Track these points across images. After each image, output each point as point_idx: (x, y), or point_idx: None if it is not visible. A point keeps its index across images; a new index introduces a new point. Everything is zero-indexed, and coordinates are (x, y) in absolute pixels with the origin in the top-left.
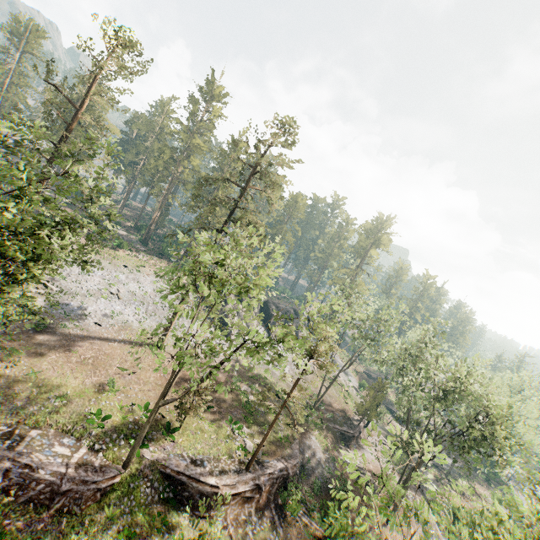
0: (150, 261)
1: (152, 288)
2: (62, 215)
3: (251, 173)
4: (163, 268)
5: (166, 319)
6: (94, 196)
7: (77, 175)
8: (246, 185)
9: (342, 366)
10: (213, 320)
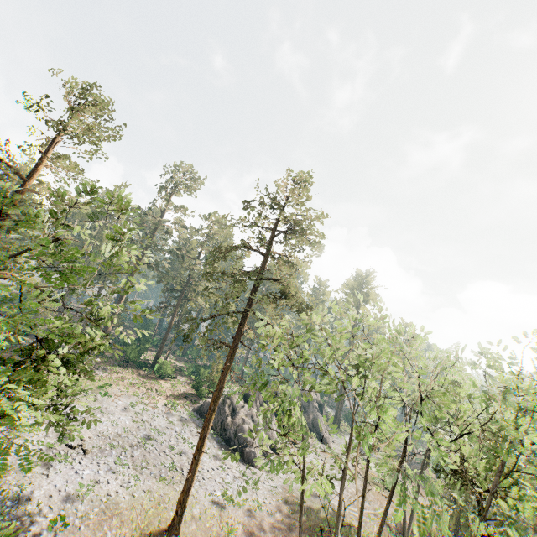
0: (115, 376)
1: (129, 418)
2: (56, 330)
3: (272, 235)
4: (134, 381)
5: (166, 466)
6: (75, 289)
7: (61, 250)
8: (268, 250)
9: (422, 464)
10: (224, 442)
